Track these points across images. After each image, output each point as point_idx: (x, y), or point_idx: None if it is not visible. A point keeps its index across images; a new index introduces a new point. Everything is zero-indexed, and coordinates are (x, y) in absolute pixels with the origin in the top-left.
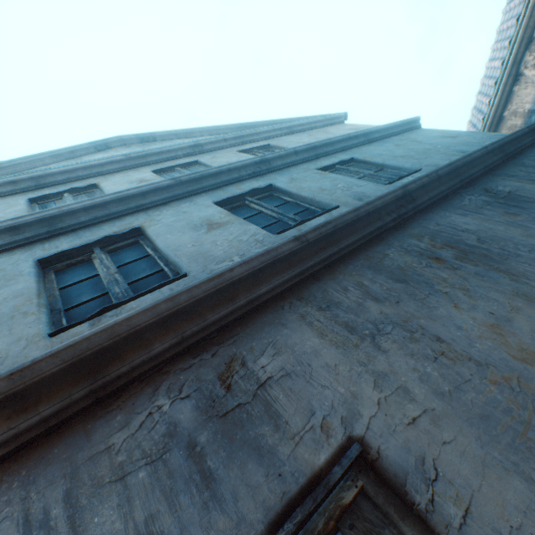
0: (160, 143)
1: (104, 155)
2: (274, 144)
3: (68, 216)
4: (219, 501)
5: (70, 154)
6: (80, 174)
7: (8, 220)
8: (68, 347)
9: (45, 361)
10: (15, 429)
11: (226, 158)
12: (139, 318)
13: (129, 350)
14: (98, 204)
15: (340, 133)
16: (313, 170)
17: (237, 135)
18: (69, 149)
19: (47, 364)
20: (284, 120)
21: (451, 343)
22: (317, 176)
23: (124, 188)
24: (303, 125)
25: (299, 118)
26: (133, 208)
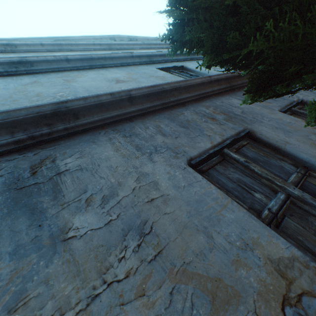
0: None
1: None
2: None
3: (154, 57)
4: (277, 101)
5: (100, 39)
6: (125, 47)
7: (138, 53)
8: (224, 74)
9: (222, 75)
10: (220, 87)
11: None
12: (235, 73)
13: (233, 81)
14: (163, 55)
15: None
16: None
17: None
18: (100, 36)
19: (222, 76)
20: None
21: (315, 92)
22: None
23: None
24: None
25: None
26: (174, 60)
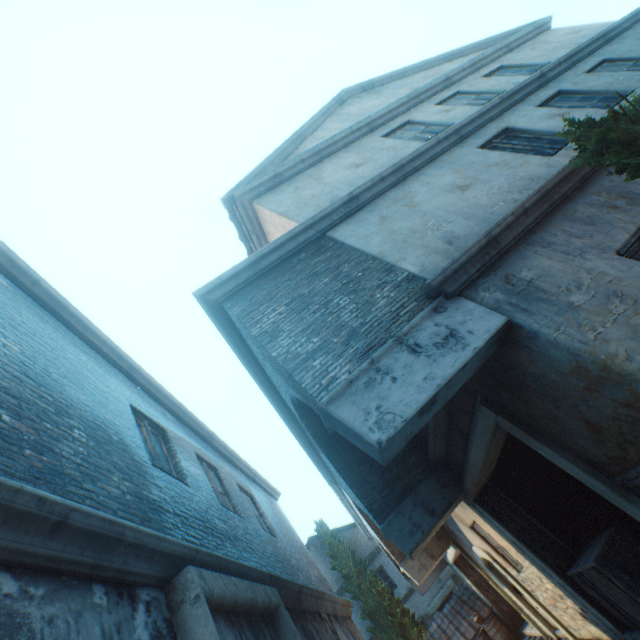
0: (384, 88)
1: (353, 107)
2: (507, 64)
3: (462, 129)
4: None
5: (328, 112)
6: (388, 117)
7: (443, 134)
8: None
9: None
10: None
11: (483, 84)
12: None
13: None
14: (472, 120)
15: (562, 40)
16: (583, 75)
17: (471, 63)
18: (326, 107)
19: None
20: (488, 40)
21: None
22: (592, 78)
23: (442, 117)
24: (517, 41)
25: (503, 34)
26: (487, 121)
